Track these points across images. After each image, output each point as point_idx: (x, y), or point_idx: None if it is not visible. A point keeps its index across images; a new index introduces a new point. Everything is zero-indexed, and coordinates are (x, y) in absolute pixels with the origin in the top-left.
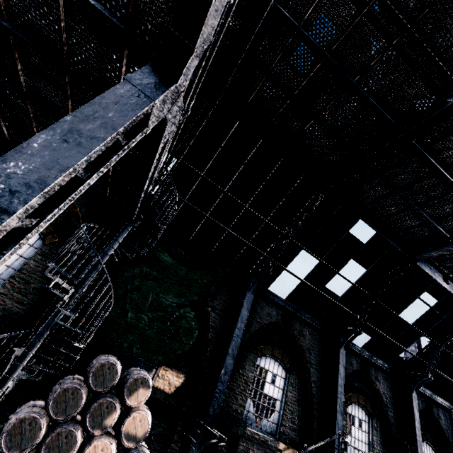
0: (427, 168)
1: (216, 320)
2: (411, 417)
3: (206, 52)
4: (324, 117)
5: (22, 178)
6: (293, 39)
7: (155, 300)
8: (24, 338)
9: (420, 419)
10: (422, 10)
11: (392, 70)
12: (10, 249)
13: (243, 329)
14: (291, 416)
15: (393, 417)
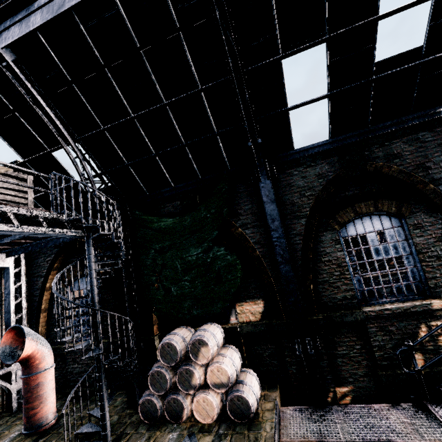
0: None
1: (256, 234)
2: None
3: None
4: None
5: None
6: None
7: (183, 264)
8: None
9: None
10: None
11: None
12: None
13: (281, 226)
14: (439, 262)
15: None
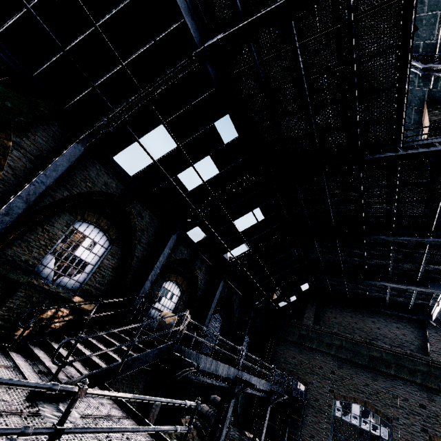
0: (296, 72)
1: (20, 162)
2: (213, 296)
3: None
4: None
5: None
6: None
7: None
8: None
9: (221, 300)
10: None
11: None
12: None
13: (55, 179)
14: (101, 279)
15: (201, 295)
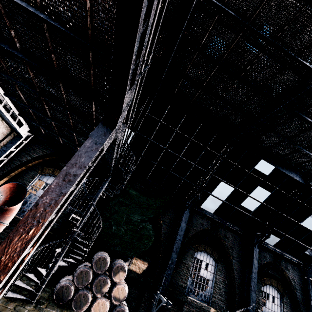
0: (307, 124)
1: (166, 229)
2: None
3: (134, 96)
4: (225, 97)
5: (49, 203)
6: (197, 56)
7: (127, 218)
8: (60, 242)
9: None
10: (280, 30)
11: (267, 66)
12: (47, 229)
13: (183, 235)
14: (219, 291)
15: (301, 296)
